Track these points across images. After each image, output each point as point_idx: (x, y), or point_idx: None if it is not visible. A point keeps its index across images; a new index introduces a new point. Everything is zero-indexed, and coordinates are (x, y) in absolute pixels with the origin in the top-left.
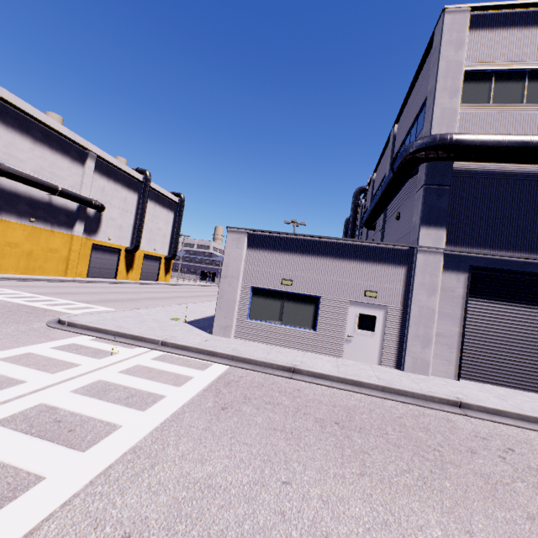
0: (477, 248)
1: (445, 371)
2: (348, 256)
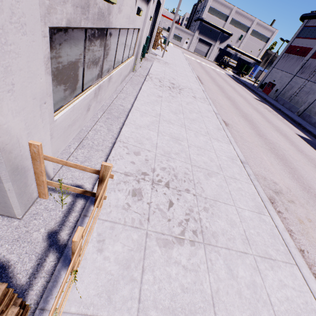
0: (201, 35)
1: (192, 51)
2: (187, 32)
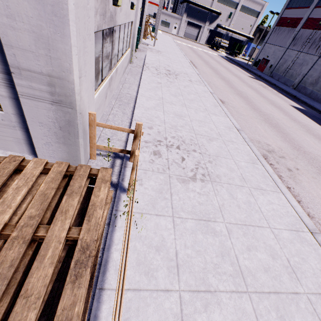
0: (189, 18)
1: (182, 36)
2: (175, 17)
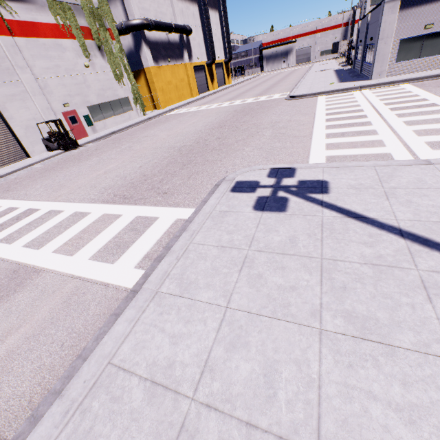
0: None
1: None
2: None
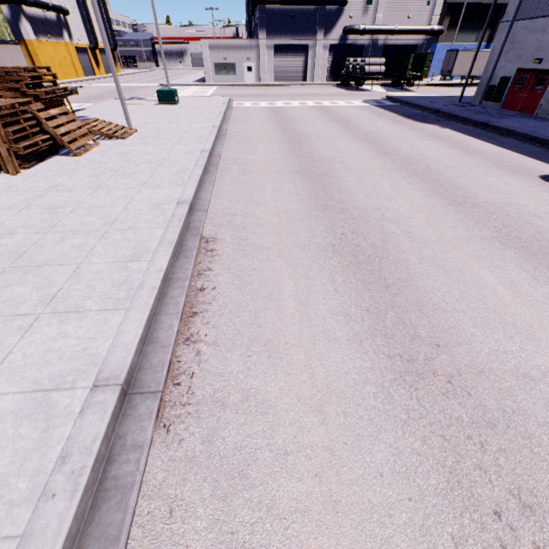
0: (275, 38)
1: (271, 81)
2: (241, 46)
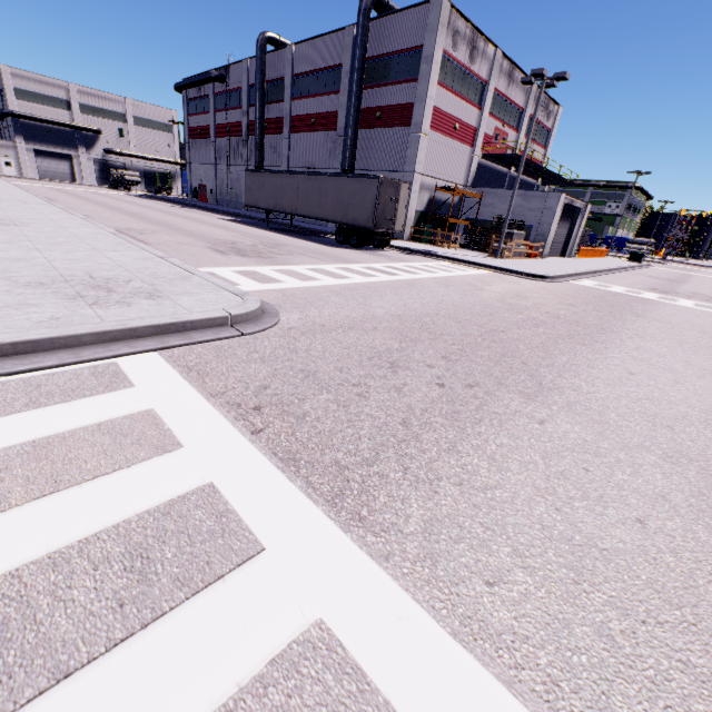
0: (35, 144)
1: (36, 177)
2: None
